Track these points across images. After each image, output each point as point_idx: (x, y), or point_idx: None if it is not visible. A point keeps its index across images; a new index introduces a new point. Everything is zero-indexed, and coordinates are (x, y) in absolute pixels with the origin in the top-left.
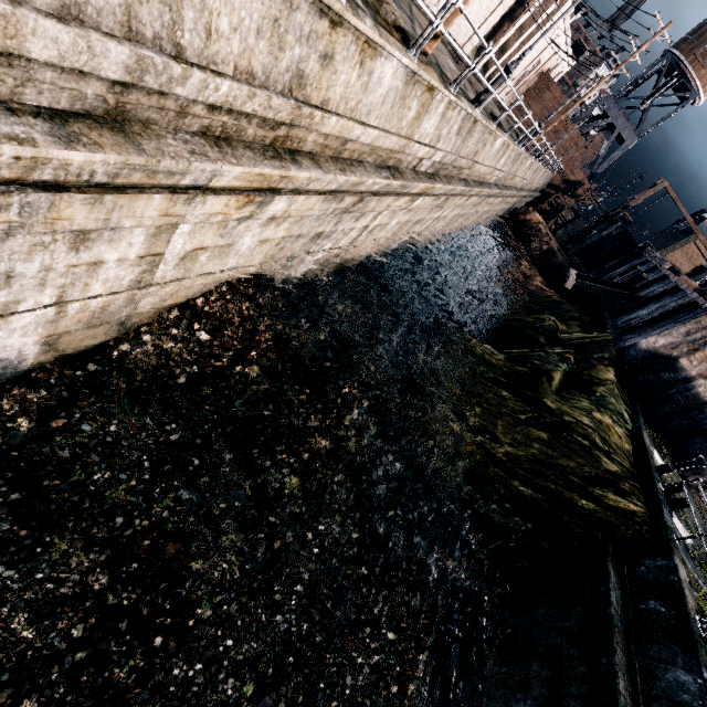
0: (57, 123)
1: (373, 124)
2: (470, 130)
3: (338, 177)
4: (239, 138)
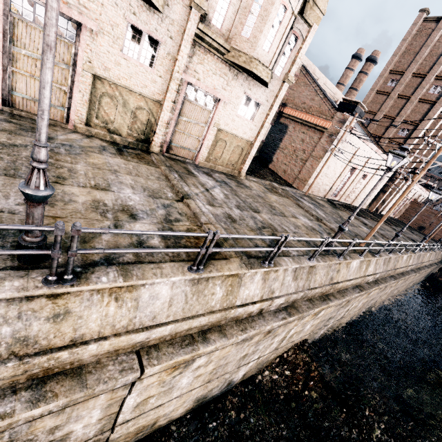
0: (286, 310)
1: (351, 278)
2: (388, 261)
3: (342, 299)
4: (313, 297)
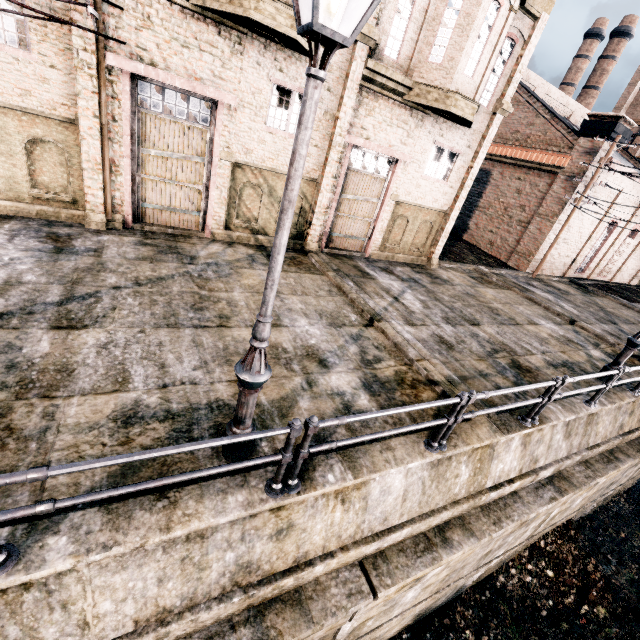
0: (552, 484)
1: None
2: None
3: (639, 457)
4: (590, 457)
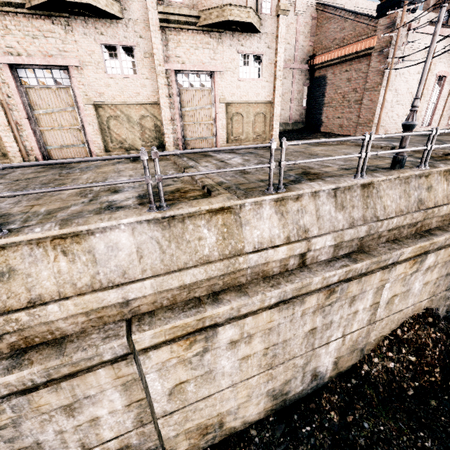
0: (348, 257)
1: None
2: None
3: None
4: (400, 236)
